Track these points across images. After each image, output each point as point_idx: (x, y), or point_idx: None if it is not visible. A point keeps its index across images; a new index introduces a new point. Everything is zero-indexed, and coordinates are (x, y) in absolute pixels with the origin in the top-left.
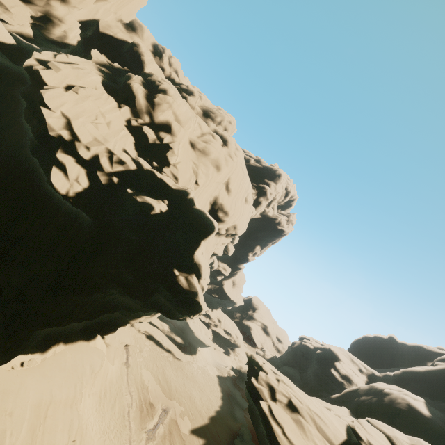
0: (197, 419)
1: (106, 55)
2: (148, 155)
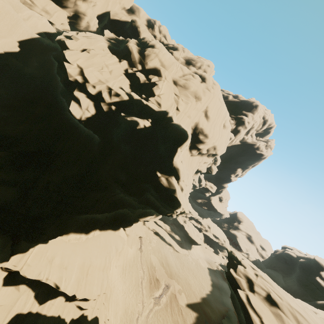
0: (192, 297)
1: (114, 33)
2: (139, 91)
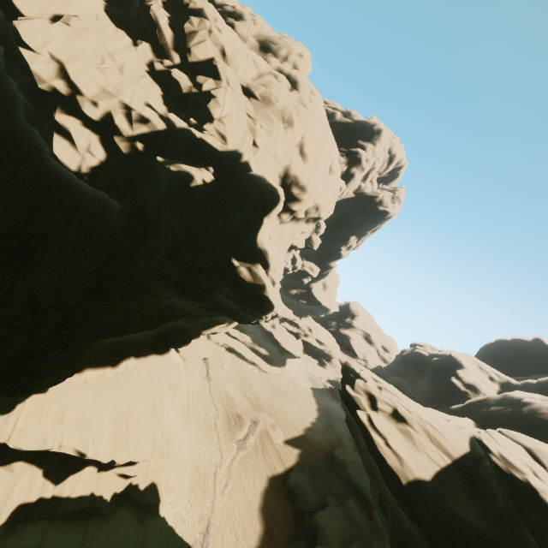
0: (291, 430)
1: None
2: (182, 110)
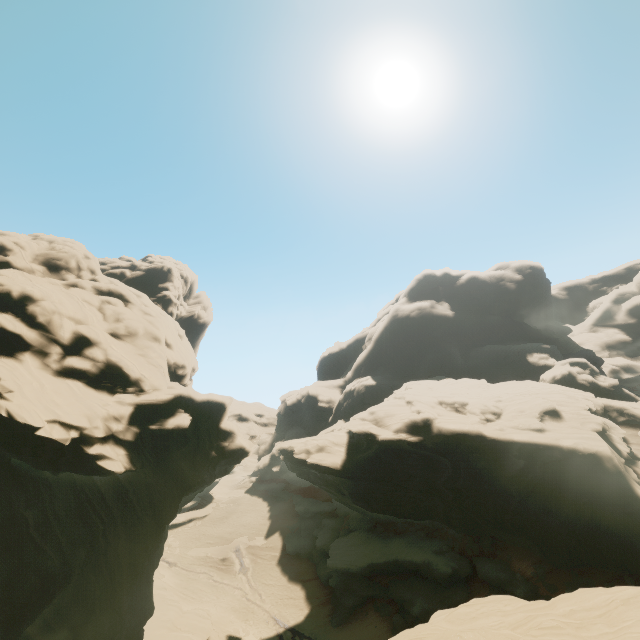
0: (262, 528)
1: None
2: (113, 386)
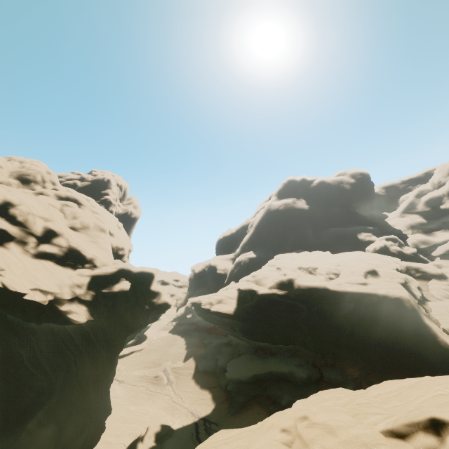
0: (181, 356)
1: None
2: (75, 263)
